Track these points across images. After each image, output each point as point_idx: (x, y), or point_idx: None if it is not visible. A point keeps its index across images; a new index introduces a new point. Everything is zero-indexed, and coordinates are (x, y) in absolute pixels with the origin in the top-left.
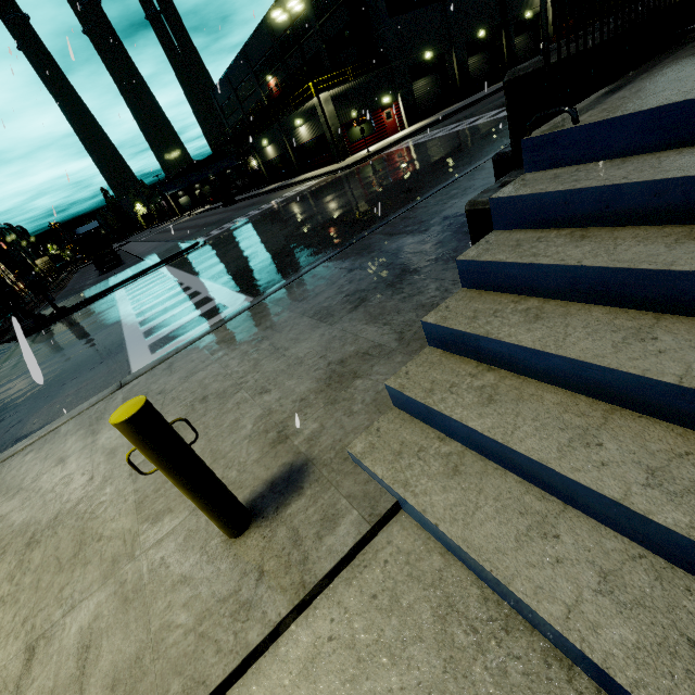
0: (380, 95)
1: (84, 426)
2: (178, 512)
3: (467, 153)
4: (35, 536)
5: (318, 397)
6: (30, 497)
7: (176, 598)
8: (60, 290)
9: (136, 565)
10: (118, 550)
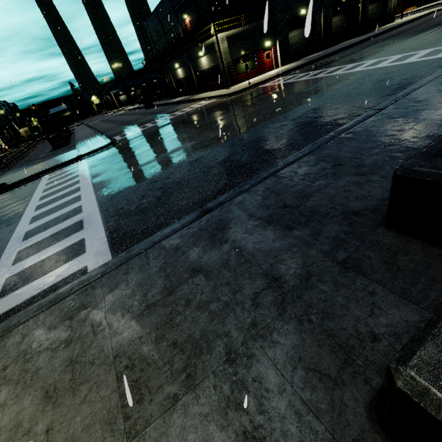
0: (263, 39)
1: None
2: None
3: (330, 105)
4: None
5: None
6: None
7: None
8: (22, 159)
9: None
10: None
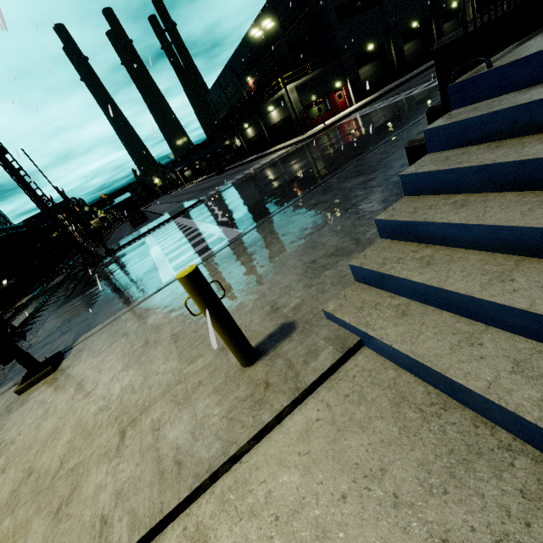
0: (333, 81)
1: (137, 314)
2: (207, 356)
3: (405, 116)
4: (115, 375)
5: (298, 284)
6: (108, 355)
7: (212, 401)
8: (107, 239)
9: (183, 386)
10: (170, 378)
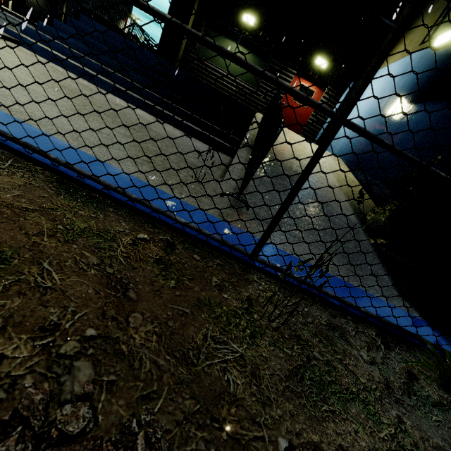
0: None
1: None
2: None
3: None
4: None
5: None
6: None
7: None
8: None
9: None
10: None
